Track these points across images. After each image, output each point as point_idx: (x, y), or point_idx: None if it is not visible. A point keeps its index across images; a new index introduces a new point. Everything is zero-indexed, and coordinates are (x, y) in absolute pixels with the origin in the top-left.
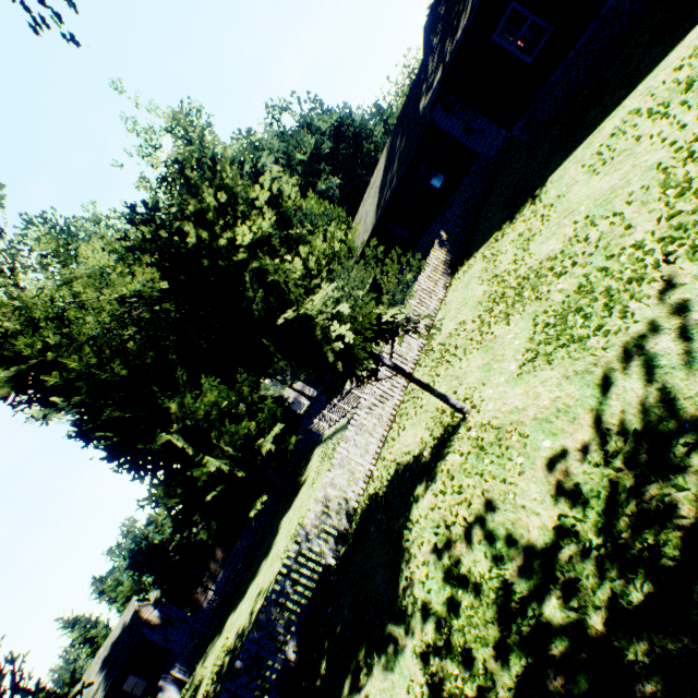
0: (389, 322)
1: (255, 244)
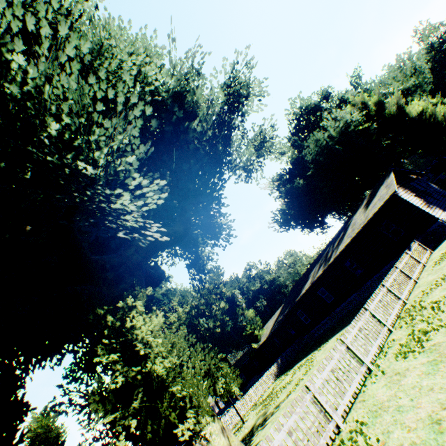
0: (234, 390)
1: (214, 367)
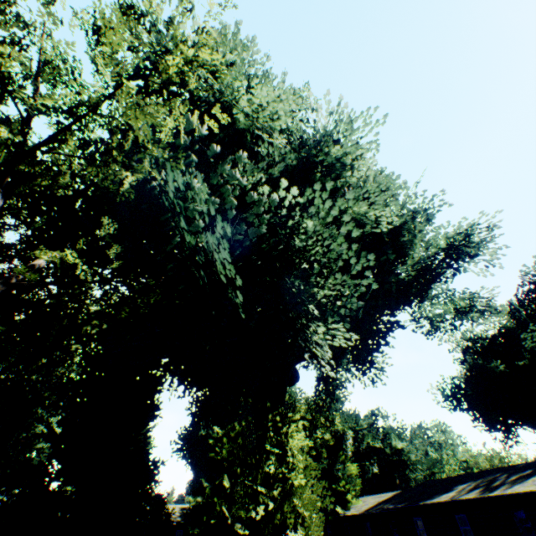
0: None
1: None
